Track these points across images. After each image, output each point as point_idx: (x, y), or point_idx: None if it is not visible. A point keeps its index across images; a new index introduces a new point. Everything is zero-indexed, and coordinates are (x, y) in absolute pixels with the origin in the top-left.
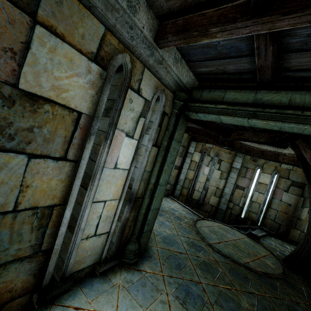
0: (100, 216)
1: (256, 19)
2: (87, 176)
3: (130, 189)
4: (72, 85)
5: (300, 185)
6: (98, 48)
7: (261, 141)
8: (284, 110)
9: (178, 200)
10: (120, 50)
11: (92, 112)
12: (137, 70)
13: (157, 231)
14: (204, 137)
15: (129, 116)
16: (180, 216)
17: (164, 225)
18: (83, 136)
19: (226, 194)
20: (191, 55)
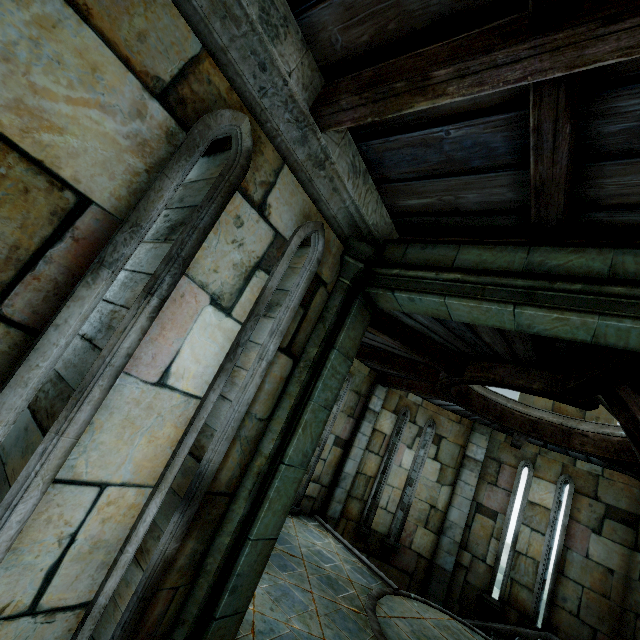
0: (71, 539)
1: (541, 39)
2: (63, 392)
3: (199, 461)
4: (81, 125)
5: (626, 518)
6: (176, 76)
7: (535, 387)
8: (602, 286)
9: (336, 530)
10: (230, 104)
11: (123, 209)
12: (266, 161)
13: (265, 619)
14: (405, 373)
15: (227, 256)
16: (335, 576)
17: (288, 601)
18: (79, 265)
19: (454, 526)
20: (388, 164)
